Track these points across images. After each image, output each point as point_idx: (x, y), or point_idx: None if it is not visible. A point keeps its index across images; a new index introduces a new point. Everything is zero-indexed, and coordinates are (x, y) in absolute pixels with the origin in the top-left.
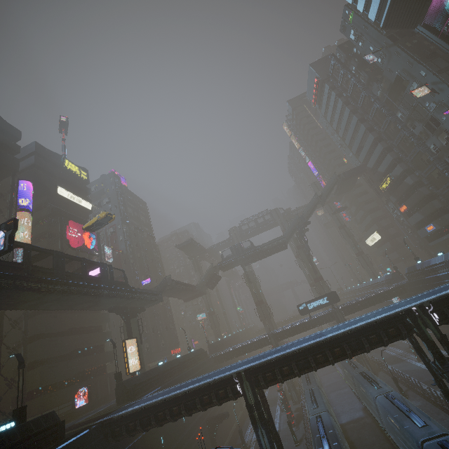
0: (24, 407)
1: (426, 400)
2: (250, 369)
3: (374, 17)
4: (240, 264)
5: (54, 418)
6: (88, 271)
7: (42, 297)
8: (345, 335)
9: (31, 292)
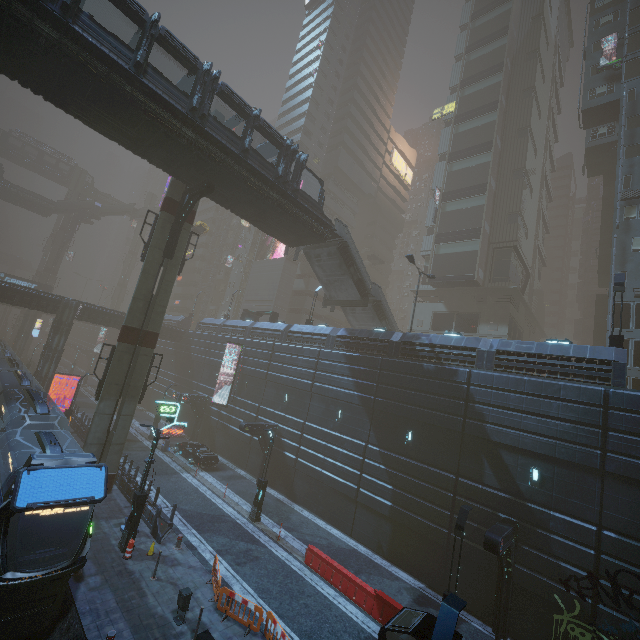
0: None
1: None
2: None
3: None
4: None
5: None
6: None
7: None
8: (7, 286)
9: None
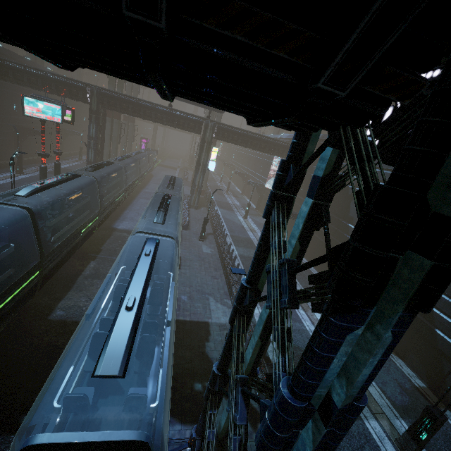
0: None
1: (218, 251)
2: None
3: None
4: None
5: None
6: None
7: None
8: None
9: None
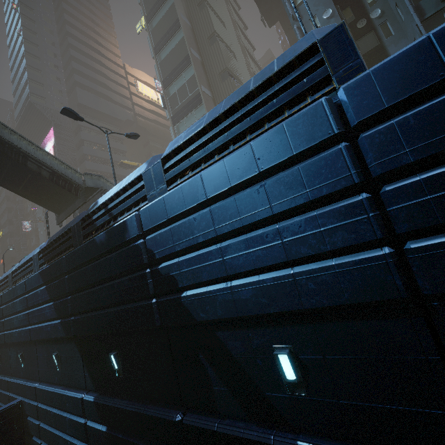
0: None
1: None
2: None
3: (16, 119)
4: None
5: None
6: None
7: None
8: None
9: None
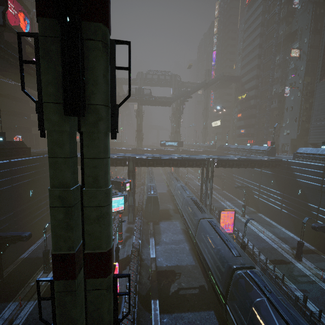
0: (4, 133)
1: (192, 193)
2: (135, 157)
3: None
4: (138, 102)
5: (25, 144)
6: (32, 58)
7: (8, 67)
8: (181, 159)
9: (4, 62)
